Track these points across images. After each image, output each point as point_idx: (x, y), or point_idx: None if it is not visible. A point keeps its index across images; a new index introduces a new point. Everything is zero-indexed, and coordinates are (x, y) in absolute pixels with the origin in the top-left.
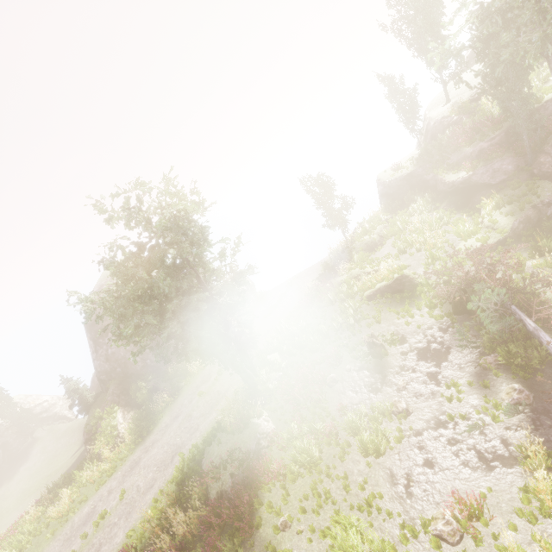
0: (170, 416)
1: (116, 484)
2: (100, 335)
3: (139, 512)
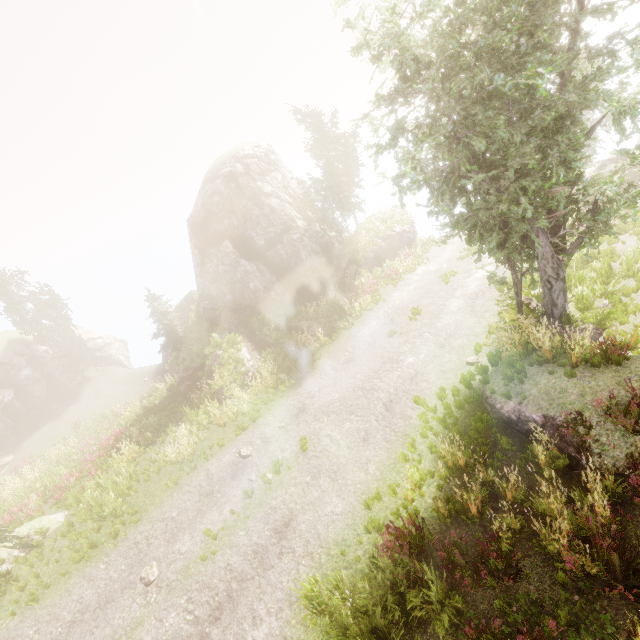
0: (334, 359)
1: (271, 431)
2: (210, 243)
3: (361, 473)
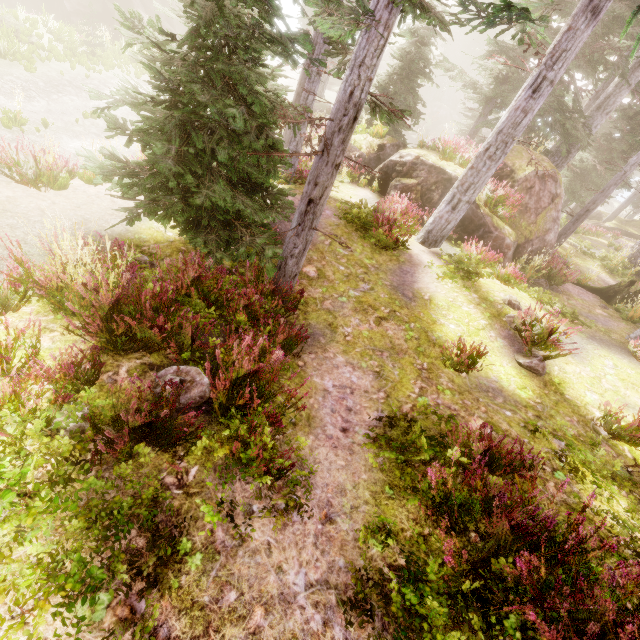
0: None
1: None
2: None
3: None
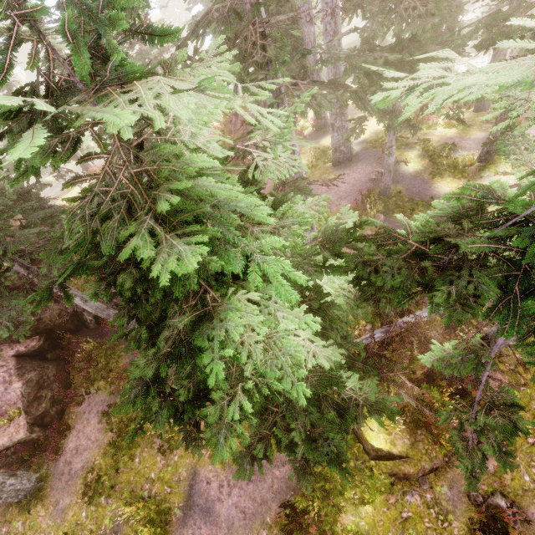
0: None
1: None
2: None
3: None
